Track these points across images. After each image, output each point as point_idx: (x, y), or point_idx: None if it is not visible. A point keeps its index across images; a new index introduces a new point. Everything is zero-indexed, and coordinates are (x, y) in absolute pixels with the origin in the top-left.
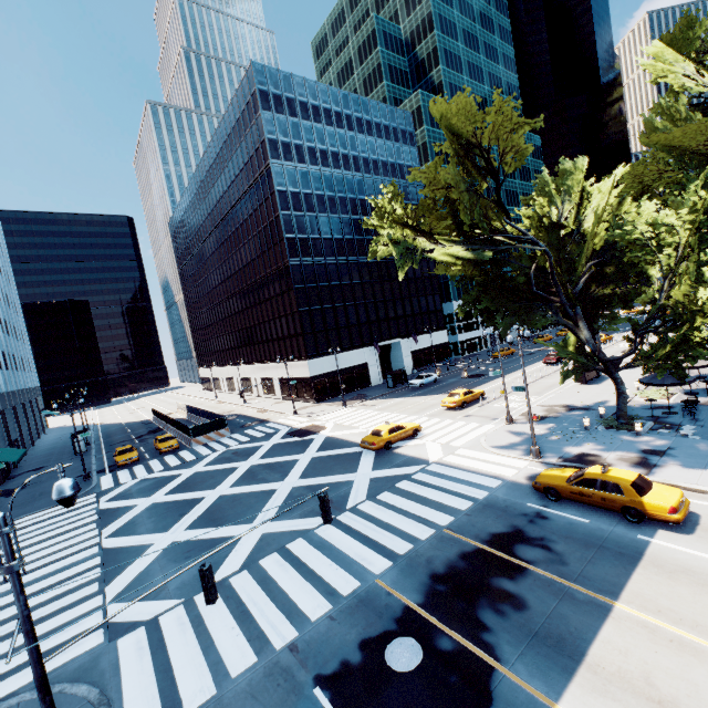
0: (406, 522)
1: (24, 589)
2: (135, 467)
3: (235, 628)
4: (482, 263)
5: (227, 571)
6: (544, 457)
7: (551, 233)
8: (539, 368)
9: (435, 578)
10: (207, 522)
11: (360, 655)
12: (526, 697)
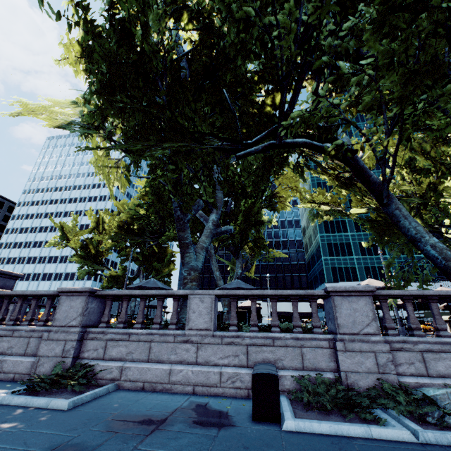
0: None
1: None
2: None
3: None
4: None
5: None
6: None
7: None
8: None
9: None
10: None
11: None
12: None
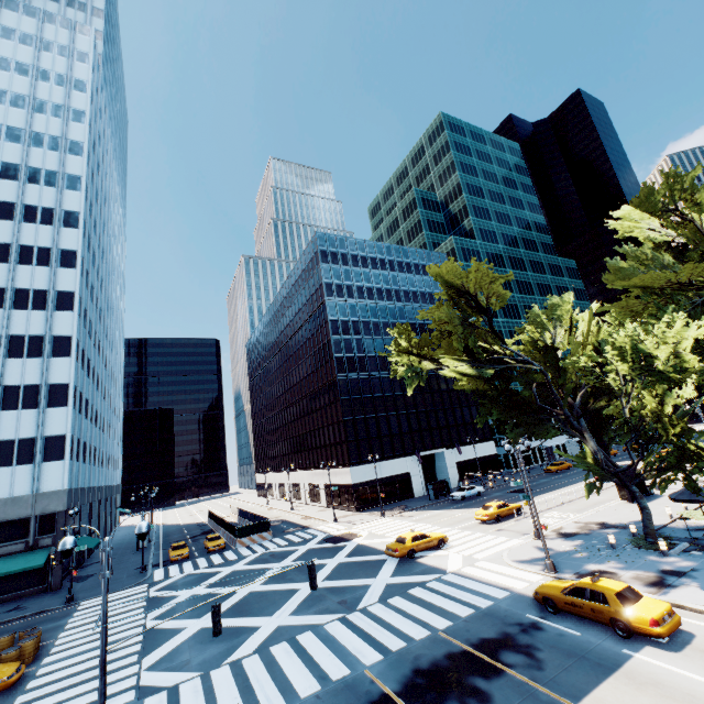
0: (407, 624)
1: (81, 655)
2: (184, 563)
3: (237, 698)
4: (490, 380)
5: (241, 653)
6: (560, 572)
7: (547, 354)
8: None
9: (417, 672)
10: (234, 613)
11: None
12: None
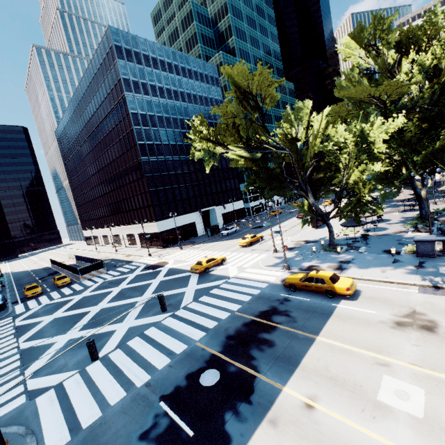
0: (215, 311)
1: None
2: (40, 297)
3: (112, 380)
4: (256, 161)
5: (107, 351)
6: (291, 269)
7: (293, 144)
8: (294, 221)
9: (229, 337)
10: (93, 325)
11: (186, 382)
12: (270, 386)
